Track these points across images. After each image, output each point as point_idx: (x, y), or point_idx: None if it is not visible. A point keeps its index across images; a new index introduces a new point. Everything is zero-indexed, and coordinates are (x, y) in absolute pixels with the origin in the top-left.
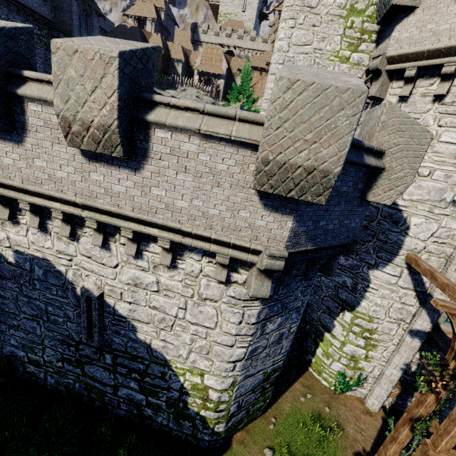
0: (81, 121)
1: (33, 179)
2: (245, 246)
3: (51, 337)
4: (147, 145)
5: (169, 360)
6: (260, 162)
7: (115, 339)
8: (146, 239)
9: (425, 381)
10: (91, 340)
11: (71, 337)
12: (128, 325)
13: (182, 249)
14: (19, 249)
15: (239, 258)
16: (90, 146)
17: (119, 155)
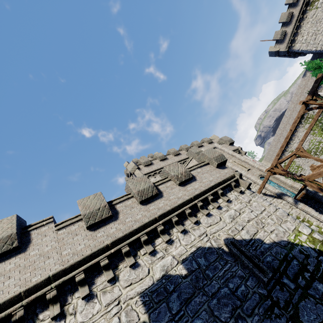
0: (180, 173)
1: (173, 203)
2: (231, 175)
3: (260, 321)
4: (192, 175)
5: (288, 240)
6: (213, 158)
7: (268, 259)
8: (215, 201)
9: (296, 179)
10: (265, 272)
11: (262, 296)
12: (257, 241)
13: (225, 195)
14: (183, 257)
15: (234, 180)
16: (184, 178)
17: (191, 176)
